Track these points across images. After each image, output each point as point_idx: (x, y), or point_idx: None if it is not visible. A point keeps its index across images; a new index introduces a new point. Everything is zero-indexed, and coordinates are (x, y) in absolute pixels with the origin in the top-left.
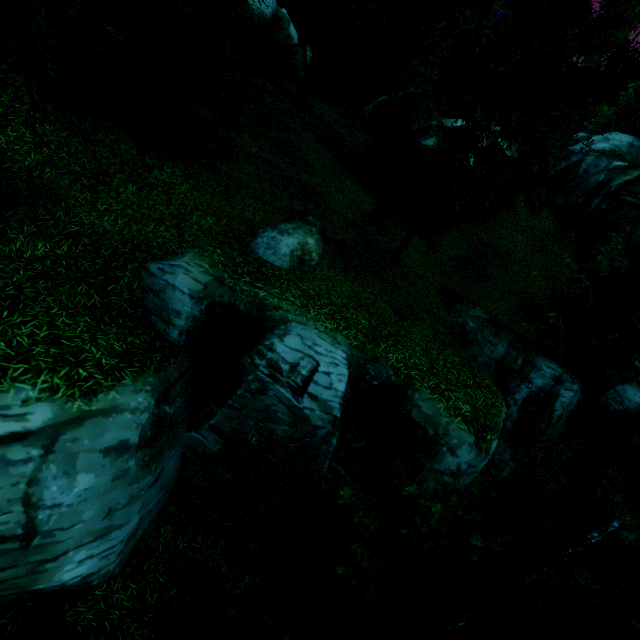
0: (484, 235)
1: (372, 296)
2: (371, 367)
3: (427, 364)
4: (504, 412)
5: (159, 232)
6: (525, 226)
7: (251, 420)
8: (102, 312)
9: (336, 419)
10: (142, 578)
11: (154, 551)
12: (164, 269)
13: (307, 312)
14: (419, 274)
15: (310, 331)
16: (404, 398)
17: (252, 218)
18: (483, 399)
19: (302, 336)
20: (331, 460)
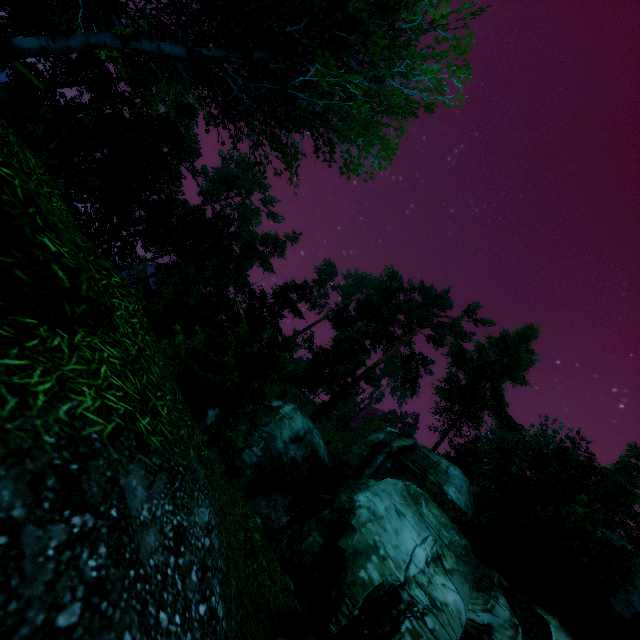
0: None
1: None
2: None
3: None
4: None
5: None
6: None
7: None
8: None
9: None
10: None
11: None
12: None
13: None
14: None
15: None
16: None
17: None
18: None
19: None
20: None
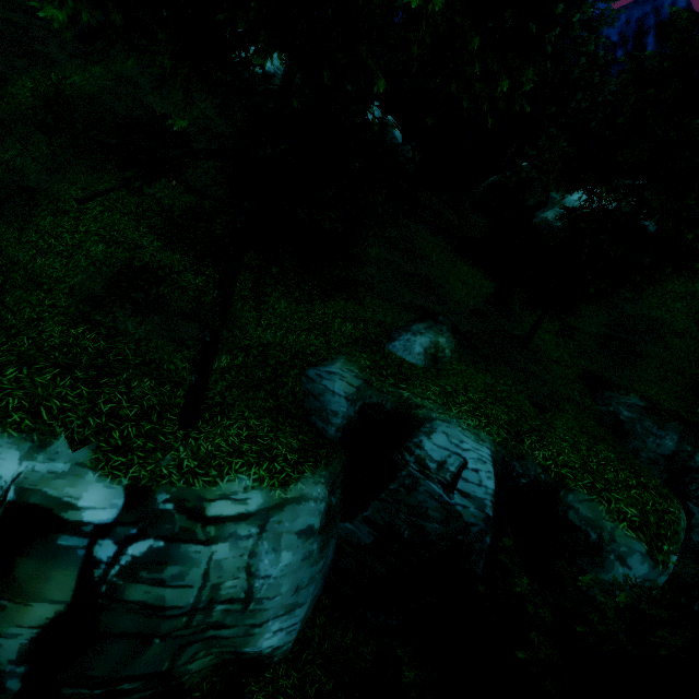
0: (629, 307)
1: (506, 387)
2: (517, 464)
3: (578, 462)
4: (683, 520)
5: (310, 341)
6: (683, 292)
7: (403, 514)
8: (276, 413)
9: (488, 517)
10: (302, 667)
11: (311, 641)
12: (321, 375)
13: (449, 410)
14: (554, 358)
15: (454, 429)
16: (557, 498)
17: (383, 320)
18: (652, 503)
19: (447, 434)
20: (485, 560)
